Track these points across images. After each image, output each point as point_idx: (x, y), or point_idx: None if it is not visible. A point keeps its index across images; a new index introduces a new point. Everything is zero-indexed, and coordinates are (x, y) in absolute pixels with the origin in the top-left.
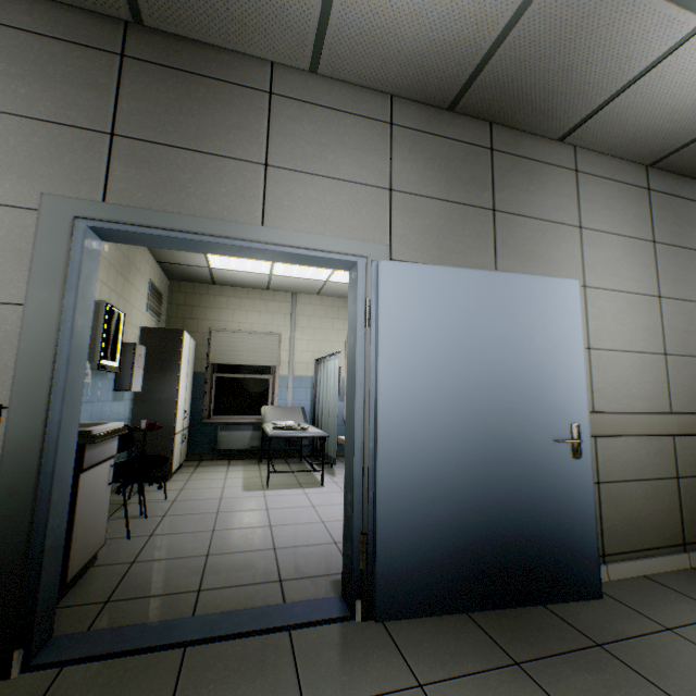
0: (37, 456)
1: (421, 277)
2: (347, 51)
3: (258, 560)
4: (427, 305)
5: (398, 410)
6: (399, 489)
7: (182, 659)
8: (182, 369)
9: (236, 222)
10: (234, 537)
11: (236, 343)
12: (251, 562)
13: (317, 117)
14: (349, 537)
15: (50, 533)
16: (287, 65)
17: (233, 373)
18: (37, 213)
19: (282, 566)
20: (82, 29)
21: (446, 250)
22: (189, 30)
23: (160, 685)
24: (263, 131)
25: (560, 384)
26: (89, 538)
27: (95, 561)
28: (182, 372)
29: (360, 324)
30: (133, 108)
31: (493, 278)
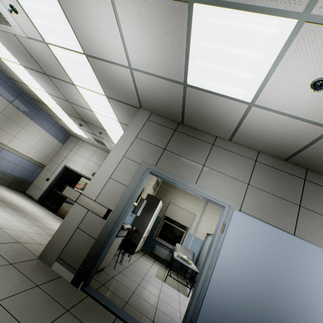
0: (112, 227)
1: (250, 222)
2: (242, 138)
3: (149, 307)
4: (250, 235)
5: (223, 274)
6: (212, 310)
7: (114, 319)
8: (154, 213)
9: (187, 180)
10: (144, 292)
11: (177, 211)
12: (146, 306)
13: (226, 154)
14: (185, 319)
15: (104, 251)
16: (221, 137)
17: (171, 222)
18: (140, 165)
19: (156, 316)
20: (168, 123)
21: (268, 215)
22: (194, 126)
23: (107, 322)
24: (206, 155)
25: (320, 311)
26: (107, 260)
27: (103, 269)
28: (153, 214)
29: (219, 230)
30: (172, 143)
31: (288, 237)
